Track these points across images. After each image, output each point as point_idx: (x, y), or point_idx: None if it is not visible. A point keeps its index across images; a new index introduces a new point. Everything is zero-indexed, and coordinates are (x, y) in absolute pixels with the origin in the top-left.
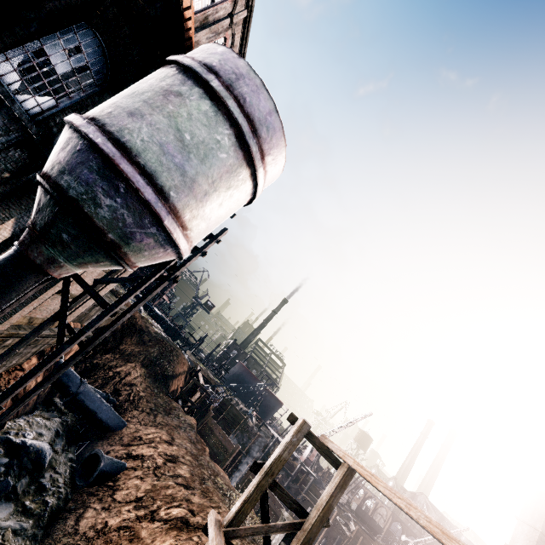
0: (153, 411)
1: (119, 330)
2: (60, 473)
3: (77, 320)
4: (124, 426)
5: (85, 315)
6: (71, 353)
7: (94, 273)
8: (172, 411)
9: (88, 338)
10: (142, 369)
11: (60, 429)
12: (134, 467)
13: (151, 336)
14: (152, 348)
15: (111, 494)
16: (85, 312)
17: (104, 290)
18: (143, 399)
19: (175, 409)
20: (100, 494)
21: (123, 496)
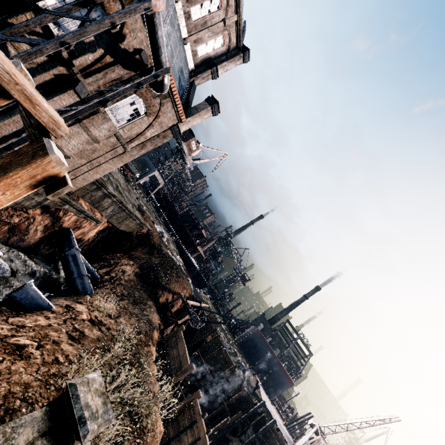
0: (123, 297)
1: (136, 240)
2: (1, 290)
3: (90, 204)
4: (90, 294)
5: (98, 203)
6: (81, 230)
7: (82, 137)
8: (140, 304)
9: (109, 235)
10: (138, 268)
11: (39, 273)
12: (56, 311)
13: (159, 252)
14: (154, 258)
15: (12, 316)
16: (97, 198)
17: (101, 169)
18: (121, 286)
19: (145, 305)
20: (5, 313)
21: (15, 321)
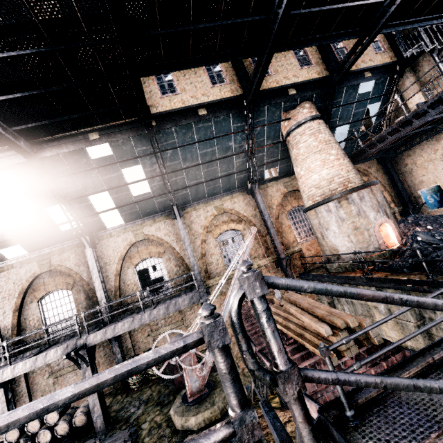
0: None
1: None
2: None
3: None
4: None
5: None
6: None
7: None
8: None
9: None
10: None
11: None
12: None
13: None
14: None
15: None
16: None
17: None
18: None
19: None
20: None
21: None
